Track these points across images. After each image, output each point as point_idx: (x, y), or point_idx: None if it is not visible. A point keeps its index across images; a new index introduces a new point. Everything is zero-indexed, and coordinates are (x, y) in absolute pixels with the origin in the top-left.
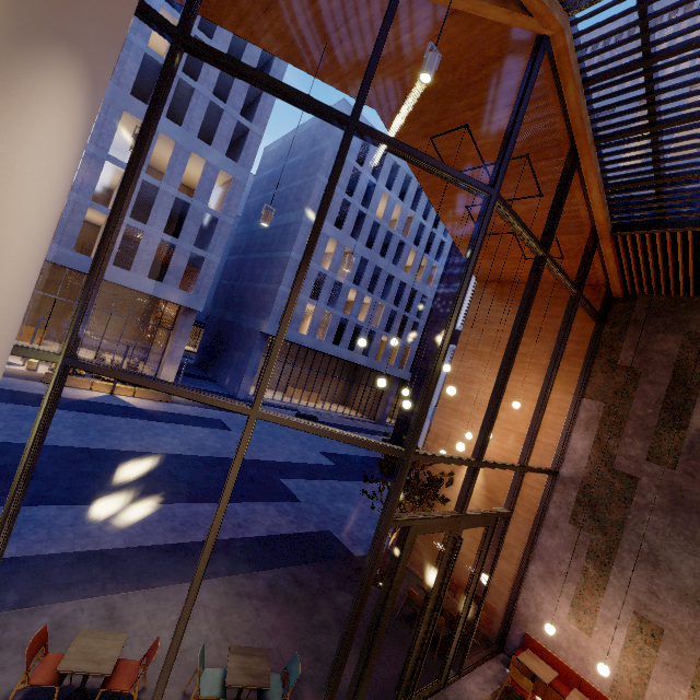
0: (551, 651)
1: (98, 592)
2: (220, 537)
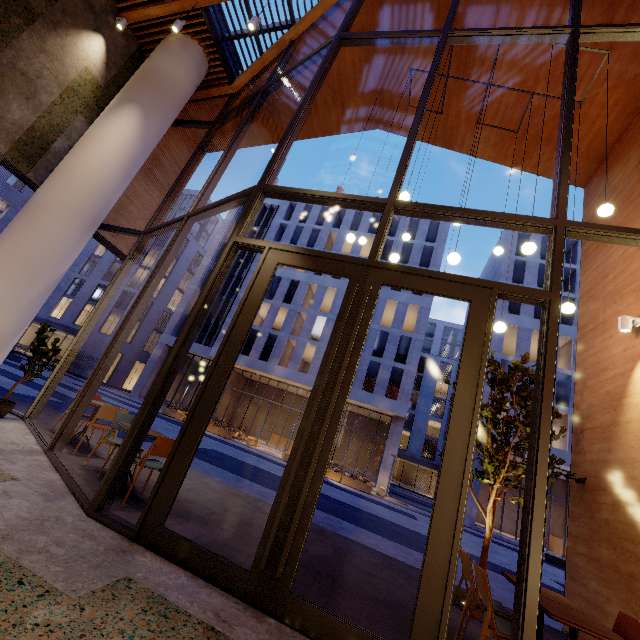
0: None
1: None
2: None
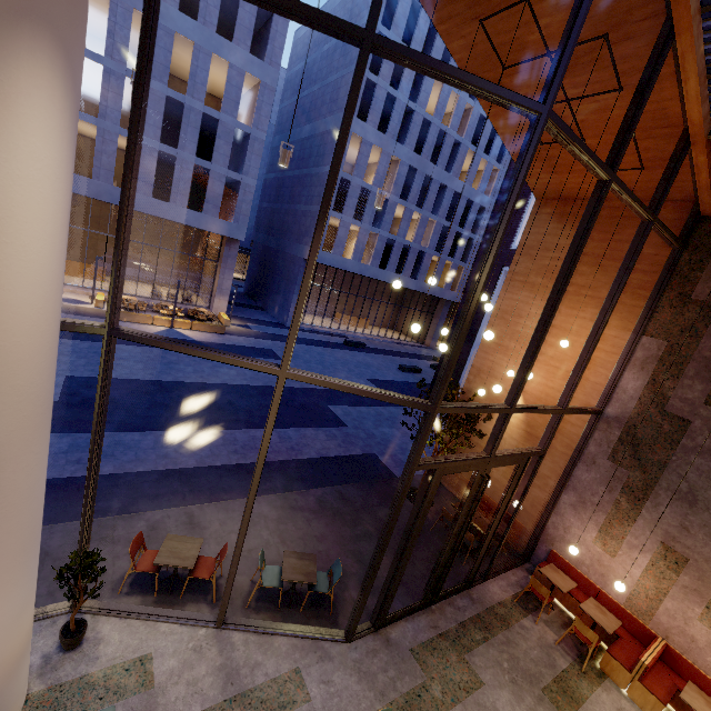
0: (574, 566)
1: (180, 502)
2: (276, 459)
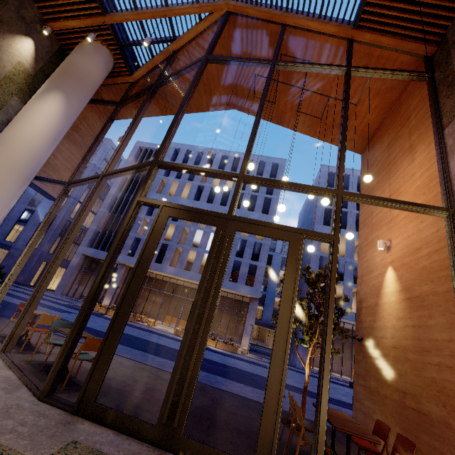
0: None
1: None
2: None
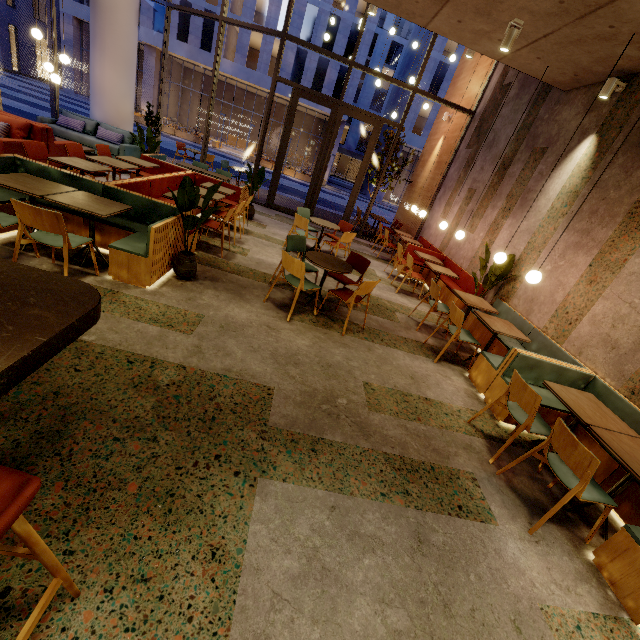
0: (427, 240)
1: None
2: None
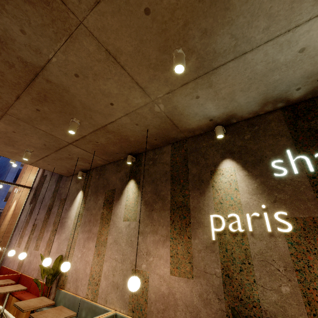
0: (7, 267)
1: None
2: None
